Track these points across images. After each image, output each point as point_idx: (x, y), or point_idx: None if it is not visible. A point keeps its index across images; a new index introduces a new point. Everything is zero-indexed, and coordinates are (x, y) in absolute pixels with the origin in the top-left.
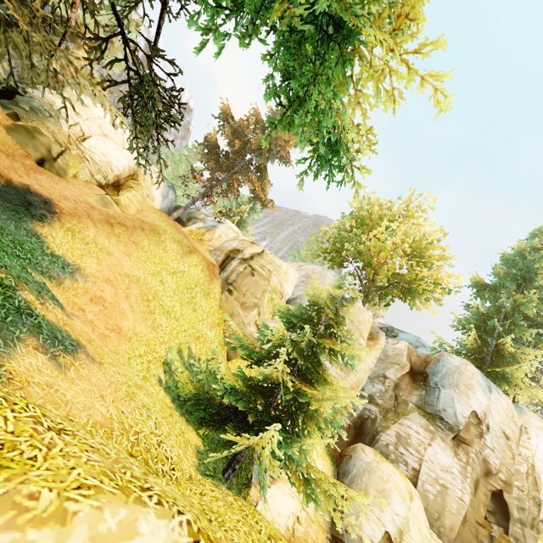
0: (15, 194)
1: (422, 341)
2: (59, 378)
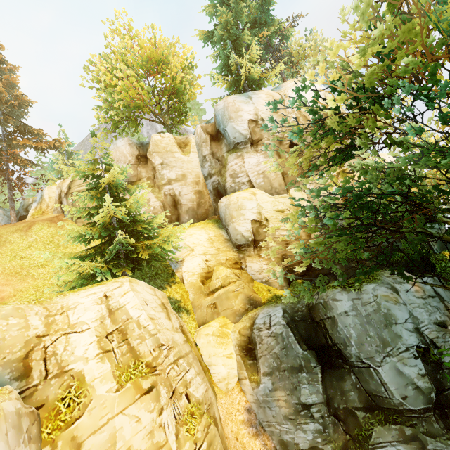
0: None
1: None
2: None
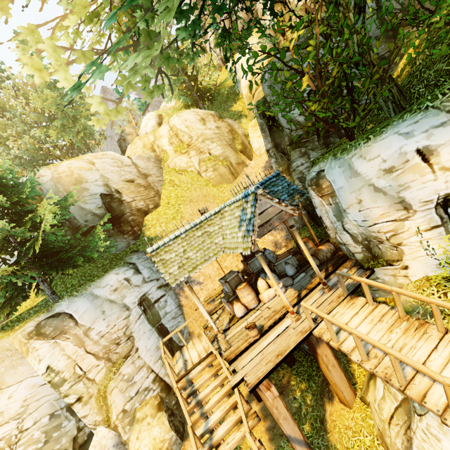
0: None
1: None
2: None
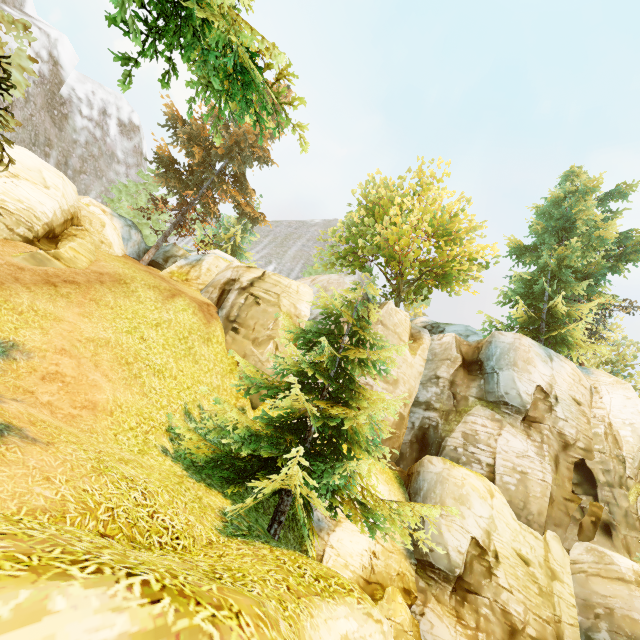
0: None
1: (472, 329)
2: None
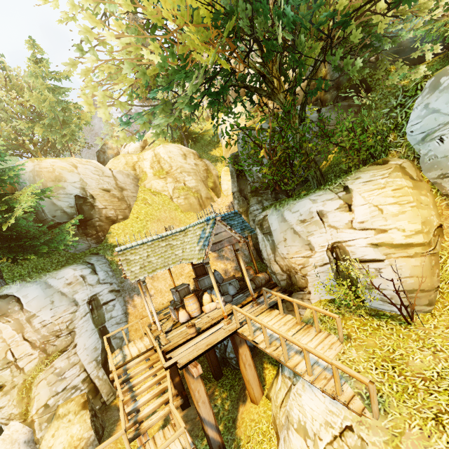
0: None
1: None
2: None
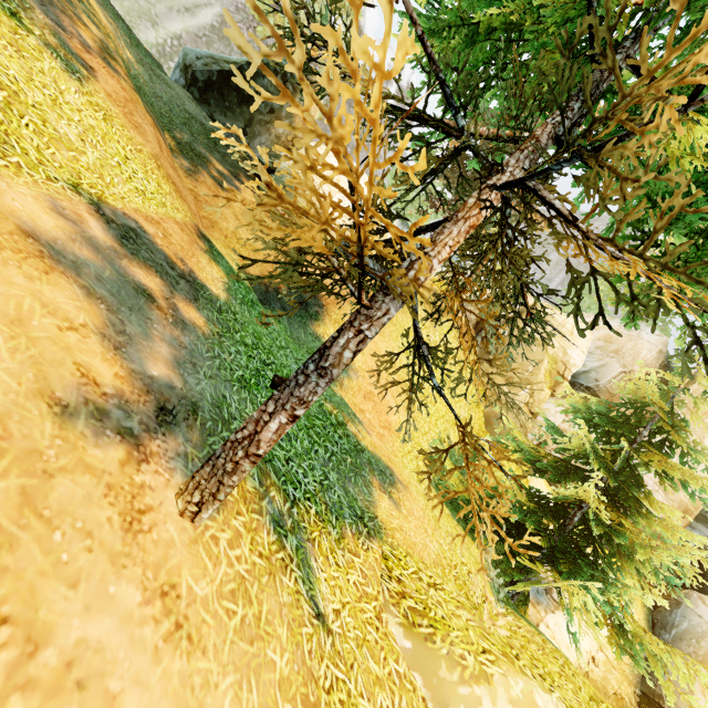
0: (296, 297)
1: None
2: (401, 518)
